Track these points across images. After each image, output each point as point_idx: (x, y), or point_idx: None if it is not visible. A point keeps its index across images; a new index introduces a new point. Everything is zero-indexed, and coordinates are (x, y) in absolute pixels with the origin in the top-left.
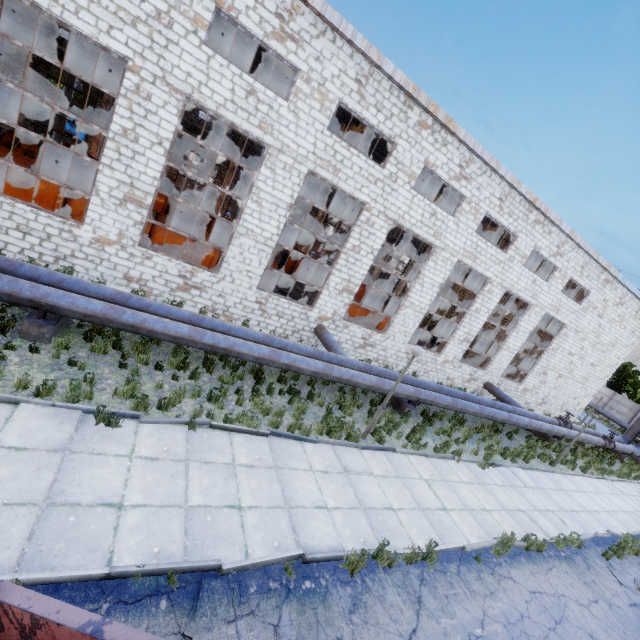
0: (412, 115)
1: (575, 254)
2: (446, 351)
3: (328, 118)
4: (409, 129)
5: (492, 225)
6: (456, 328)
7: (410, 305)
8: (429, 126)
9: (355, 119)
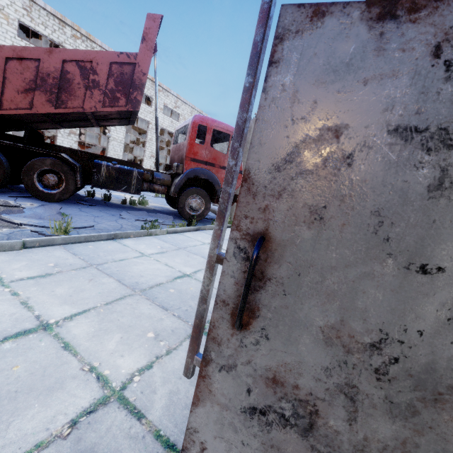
0: (67, 31)
1: (185, 107)
2: (145, 163)
3: (15, 30)
4: (69, 39)
5: (149, 100)
6: (145, 150)
7: (114, 139)
8: (80, 38)
9: (34, 34)
